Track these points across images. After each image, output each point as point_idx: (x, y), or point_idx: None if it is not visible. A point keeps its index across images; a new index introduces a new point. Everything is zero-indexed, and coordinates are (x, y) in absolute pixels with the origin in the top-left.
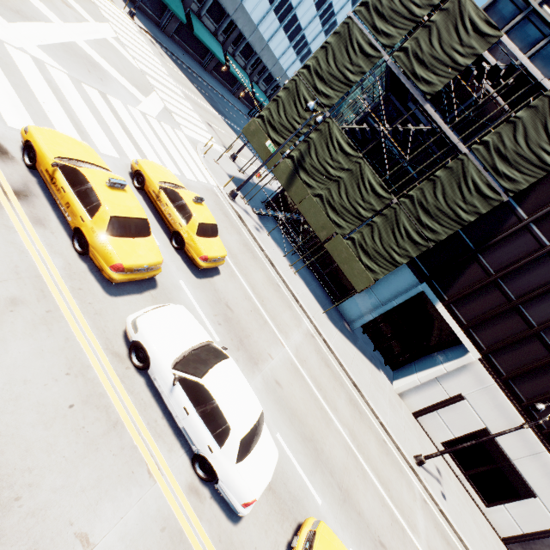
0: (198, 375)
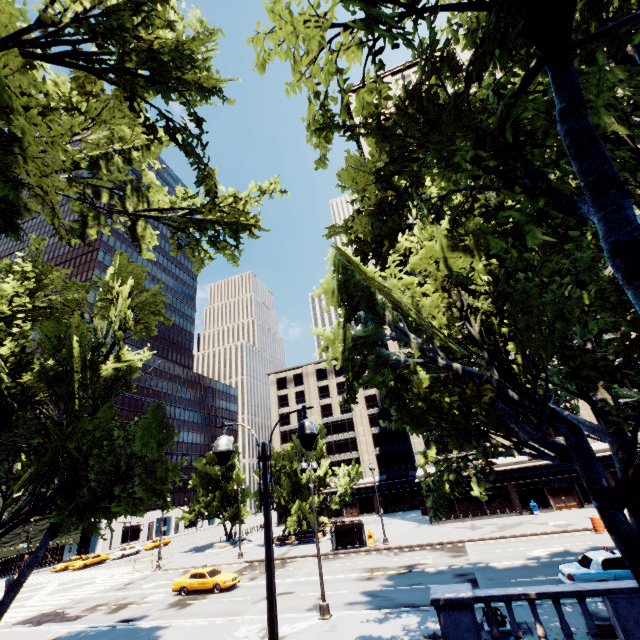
0: (128, 547)
